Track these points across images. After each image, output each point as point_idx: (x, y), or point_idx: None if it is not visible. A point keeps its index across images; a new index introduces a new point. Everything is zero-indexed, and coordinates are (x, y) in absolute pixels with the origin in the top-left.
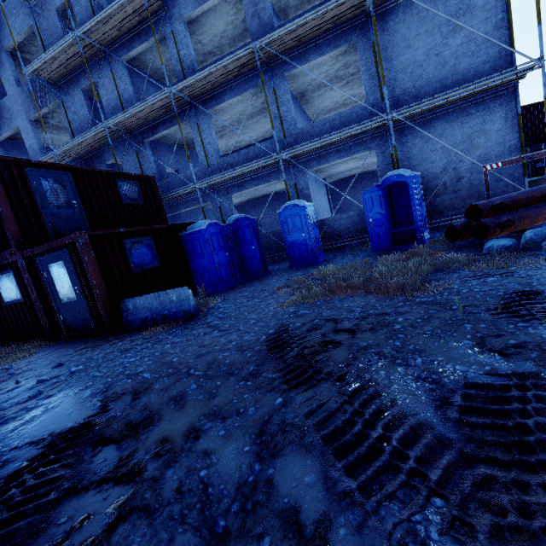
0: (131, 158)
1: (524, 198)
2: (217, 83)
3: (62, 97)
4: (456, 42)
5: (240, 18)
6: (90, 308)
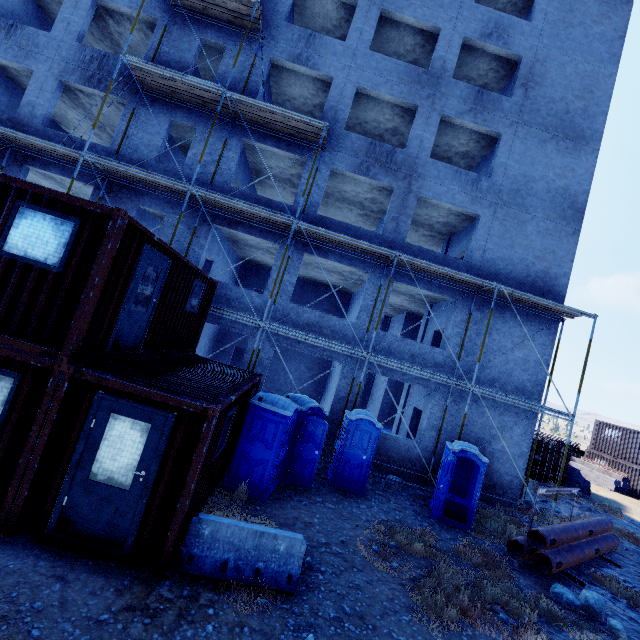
0: (182, 227)
1: (563, 538)
2: (336, 243)
3: (137, 104)
4: (519, 354)
5: (366, 195)
6: (143, 513)
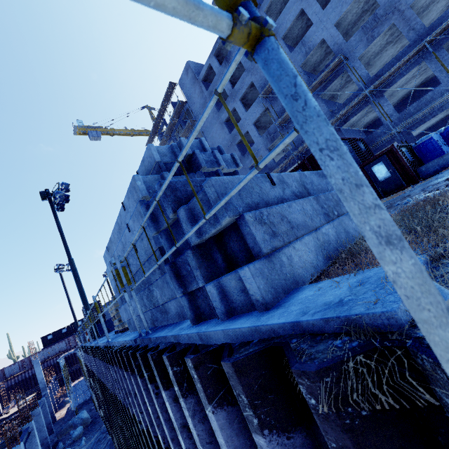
0: None
1: None
2: (391, 75)
3: (285, 130)
4: None
5: (385, 39)
6: (400, 177)
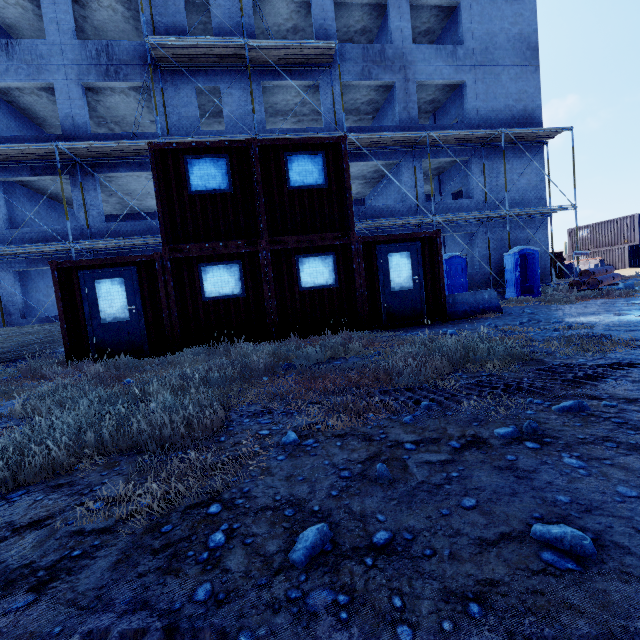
0: None
1: (597, 272)
2: (373, 145)
3: (159, 82)
4: (523, 181)
5: (363, 100)
6: (424, 297)
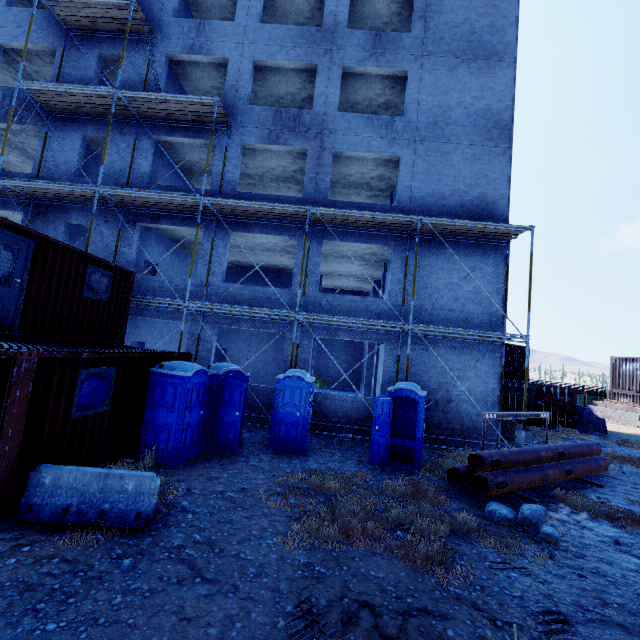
0: (108, 232)
1: (513, 459)
2: (255, 215)
3: (50, 128)
4: (468, 288)
5: (293, 167)
6: None
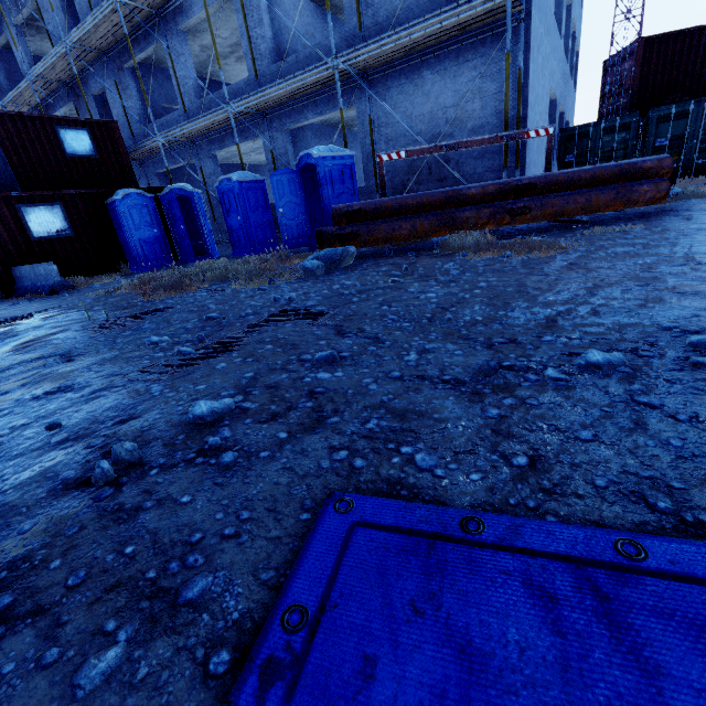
0: (114, 90)
1: (393, 206)
2: None
3: None
4: None
5: None
6: None
